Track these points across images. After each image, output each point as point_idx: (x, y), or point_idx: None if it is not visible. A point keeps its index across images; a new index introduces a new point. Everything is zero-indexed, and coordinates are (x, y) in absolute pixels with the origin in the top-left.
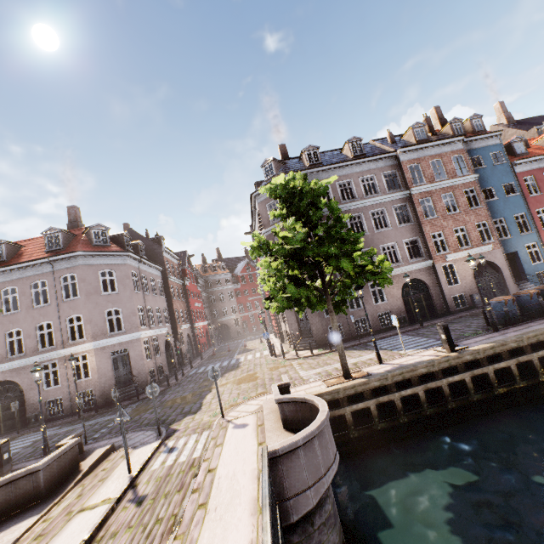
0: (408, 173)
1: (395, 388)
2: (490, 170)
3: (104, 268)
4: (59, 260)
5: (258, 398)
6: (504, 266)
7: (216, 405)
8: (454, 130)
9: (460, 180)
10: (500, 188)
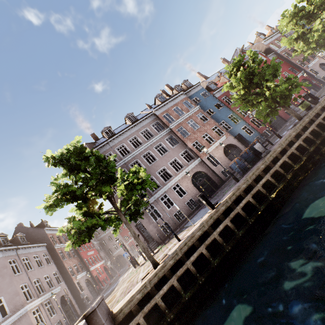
0: (164, 119)
1: (186, 258)
2: (204, 101)
3: None
4: None
5: None
6: (237, 143)
7: None
8: (178, 91)
9: (192, 112)
10: (213, 107)
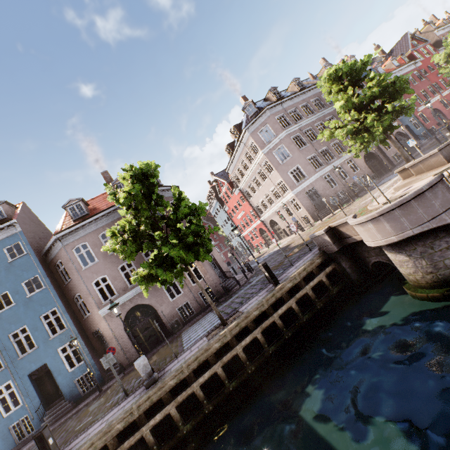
0: None
1: None
2: None
3: (170, 199)
4: None
5: (374, 201)
6: (407, 133)
7: None
8: None
9: None
10: None
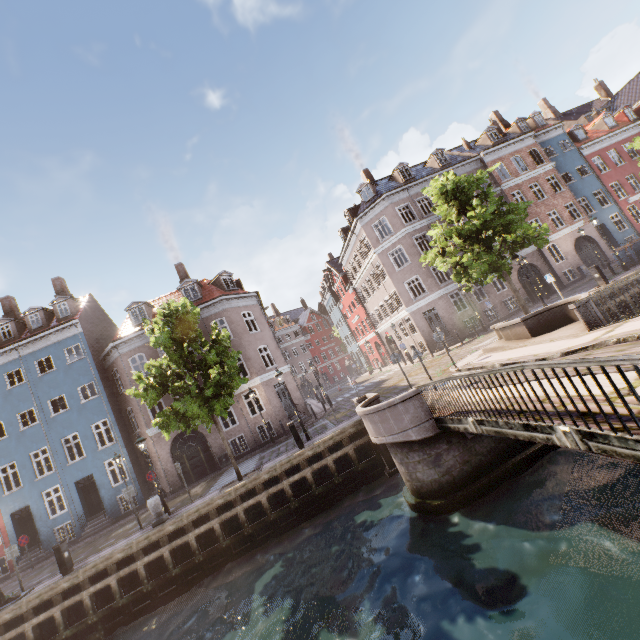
0: (495, 172)
1: None
2: (562, 157)
3: (243, 309)
4: (206, 308)
5: (466, 357)
6: (598, 237)
7: (426, 377)
8: (520, 128)
9: (540, 170)
10: (574, 171)
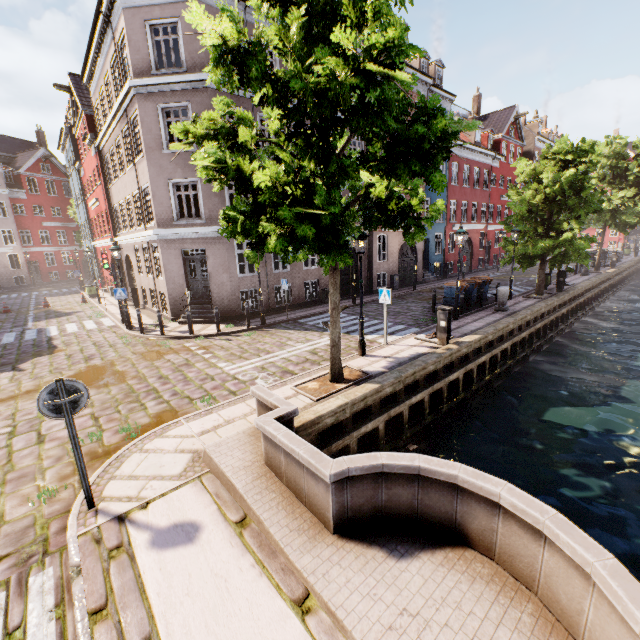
0: None
1: (403, 394)
2: None
3: None
4: None
5: (169, 431)
6: (420, 251)
7: (35, 459)
8: (421, 67)
9: None
10: None
